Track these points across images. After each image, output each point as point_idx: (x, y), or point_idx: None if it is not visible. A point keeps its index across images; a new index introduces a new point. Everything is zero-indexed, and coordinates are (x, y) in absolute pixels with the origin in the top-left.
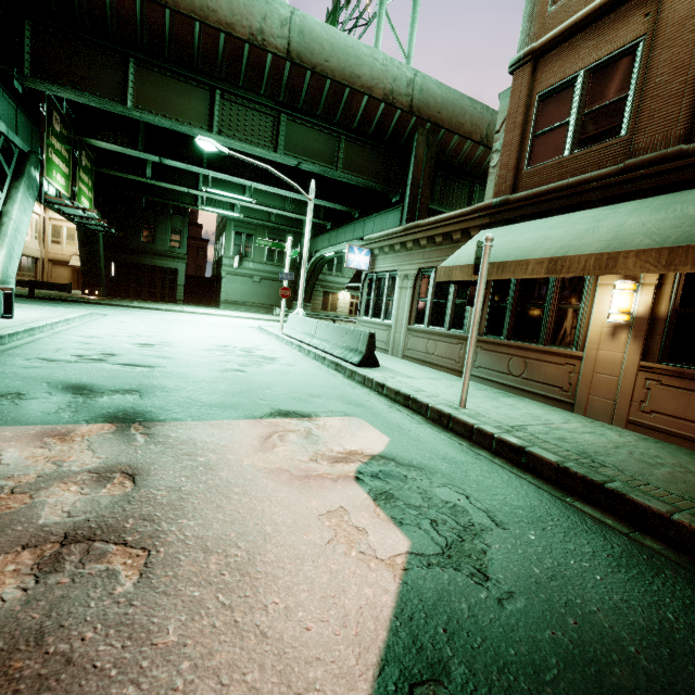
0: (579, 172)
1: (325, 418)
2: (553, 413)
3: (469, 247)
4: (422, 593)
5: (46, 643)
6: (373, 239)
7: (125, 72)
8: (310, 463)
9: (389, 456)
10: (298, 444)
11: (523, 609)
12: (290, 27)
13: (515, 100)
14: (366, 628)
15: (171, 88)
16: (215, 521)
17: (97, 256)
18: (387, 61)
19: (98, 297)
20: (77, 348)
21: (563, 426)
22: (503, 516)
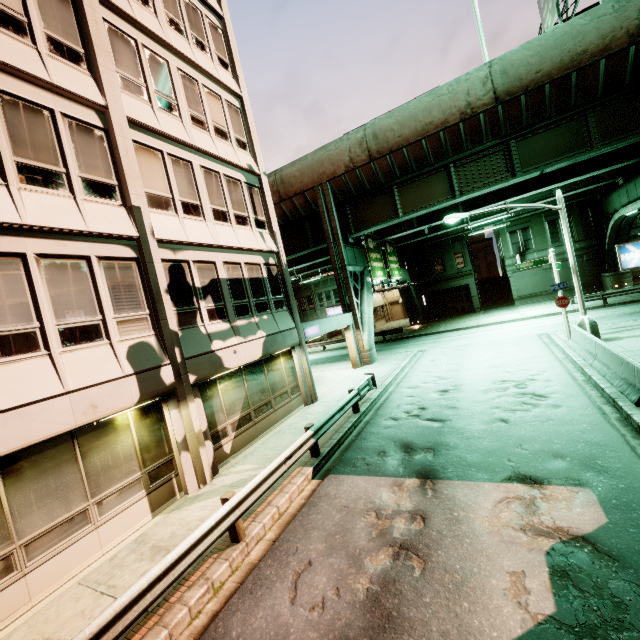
0: None
1: (554, 487)
2: None
3: None
4: (541, 638)
5: (396, 584)
6: None
7: (393, 197)
8: (518, 531)
9: (591, 540)
10: (517, 512)
11: None
12: (491, 79)
13: None
14: (500, 635)
15: (420, 187)
16: (452, 557)
17: (411, 298)
18: (619, 2)
19: (419, 324)
20: (406, 403)
21: None
22: None
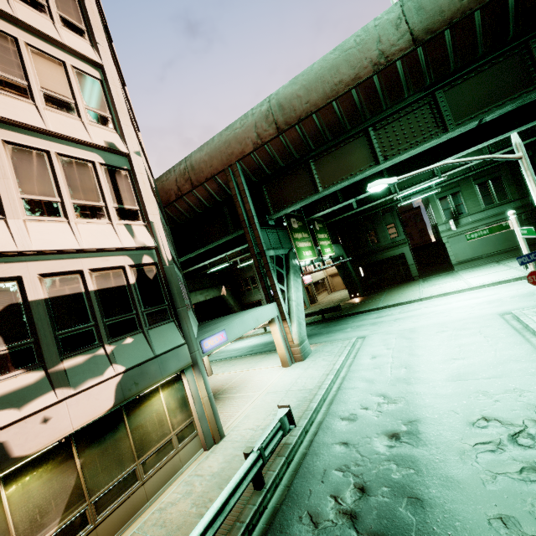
0: None
1: None
2: None
3: None
4: None
5: None
6: None
7: (310, 171)
8: None
9: None
10: None
11: None
12: (405, 19)
13: None
14: None
15: (338, 157)
16: None
17: (348, 272)
18: None
19: (359, 297)
20: (337, 463)
21: None
22: None
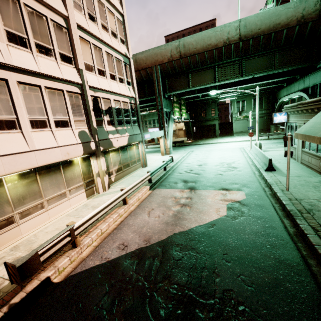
0: None
1: (233, 191)
2: None
3: (309, 122)
4: (221, 219)
5: (181, 212)
6: (286, 107)
7: (188, 78)
8: (220, 200)
9: (240, 202)
10: (220, 197)
11: (235, 224)
12: (239, 28)
13: None
14: (211, 219)
15: (201, 75)
16: (199, 206)
17: (189, 127)
18: (297, 3)
19: (191, 140)
20: (185, 168)
21: None
22: (252, 216)
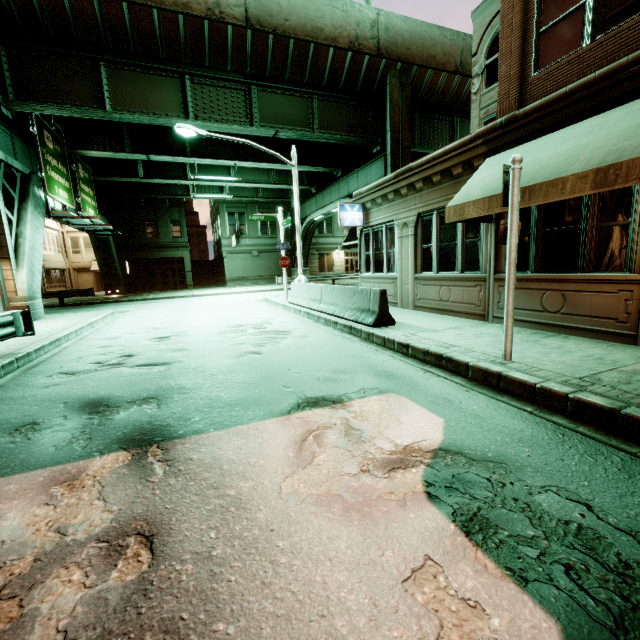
0: (607, 60)
1: (359, 401)
2: (614, 350)
3: (478, 178)
4: None
5: None
6: (362, 193)
7: (98, 77)
8: (362, 476)
9: (453, 448)
10: (339, 447)
11: None
12: None
13: None
14: None
15: (143, 83)
16: (263, 620)
17: (111, 259)
18: (347, 6)
19: (119, 294)
20: (97, 353)
21: (639, 367)
22: None
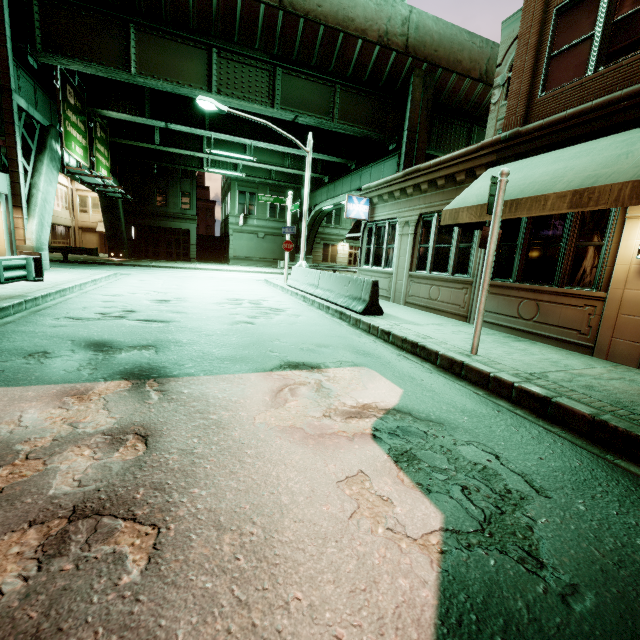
0: (605, 92)
1: (334, 369)
2: (571, 357)
3: (476, 186)
4: (468, 586)
5: None
6: (371, 188)
7: (127, 38)
8: (323, 419)
9: (404, 410)
10: (309, 398)
11: (596, 611)
12: None
13: (527, 18)
14: (407, 637)
15: (170, 51)
16: (228, 490)
17: (118, 222)
18: None
19: (122, 258)
20: (101, 306)
21: (585, 372)
22: (542, 480)
